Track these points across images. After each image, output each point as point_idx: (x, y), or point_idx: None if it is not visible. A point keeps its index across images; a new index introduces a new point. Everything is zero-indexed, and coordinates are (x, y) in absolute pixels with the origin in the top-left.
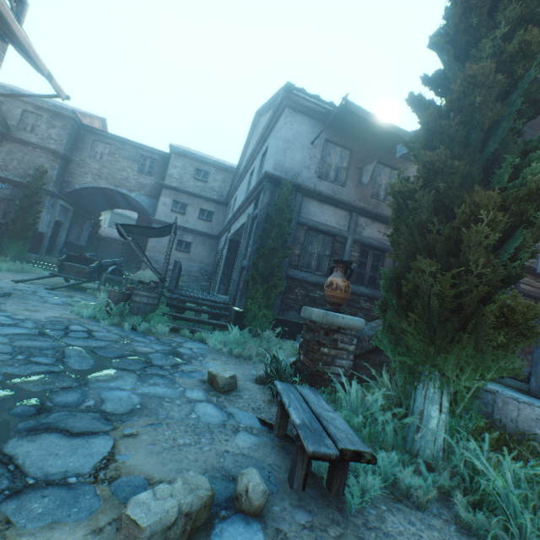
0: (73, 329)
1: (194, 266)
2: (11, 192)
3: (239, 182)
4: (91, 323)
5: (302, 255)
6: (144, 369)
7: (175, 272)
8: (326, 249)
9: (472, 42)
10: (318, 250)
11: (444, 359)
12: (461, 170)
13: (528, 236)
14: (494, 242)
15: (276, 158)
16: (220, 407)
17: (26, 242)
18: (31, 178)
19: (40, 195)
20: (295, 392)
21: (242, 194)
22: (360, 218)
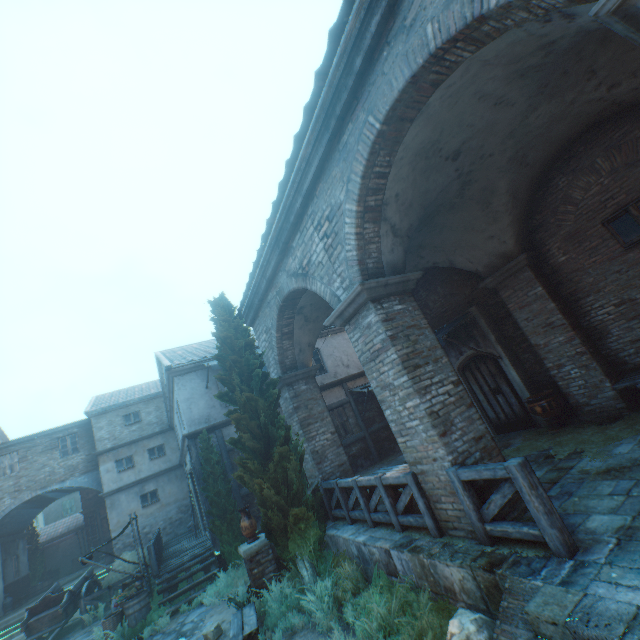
0: None
1: (171, 509)
2: None
3: (172, 414)
4: None
5: None
6: None
7: (152, 556)
8: None
9: (234, 386)
10: None
11: (292, 547)
12: (259, 448)
13: (292, 472)
14: (274, 492)
15: (186, 417)
16: None
17: None
18: None
19: None
20: (239, 615)
21: (179, 429)
22: None
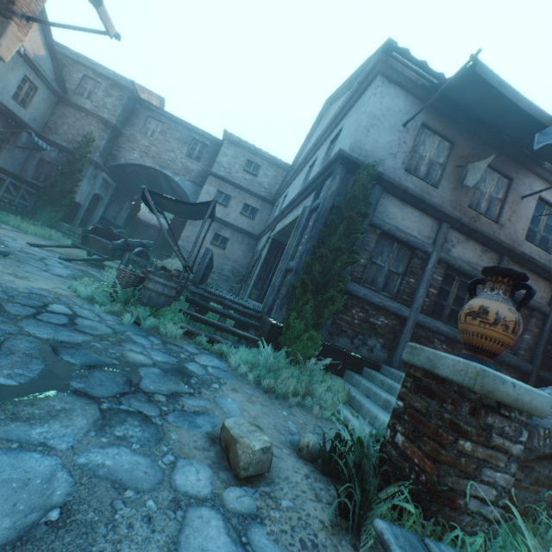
0: (52, 309)
1: (227, 264)
2: (56, 157)
3: (293, 177)
4: (84, 305)
5: (368, 266)
6: (119, 397)
7: (205, 261)
8: (399, 264)
9: None
10: (389, 263)
11: None
12: None
13: None
14: None
15: (355, 136)
16: (236, 530)
17: (60, 210)
18: (78, 144)
19: (83, 163)
20: None
21: (296, 189)
22: (451, 231)
